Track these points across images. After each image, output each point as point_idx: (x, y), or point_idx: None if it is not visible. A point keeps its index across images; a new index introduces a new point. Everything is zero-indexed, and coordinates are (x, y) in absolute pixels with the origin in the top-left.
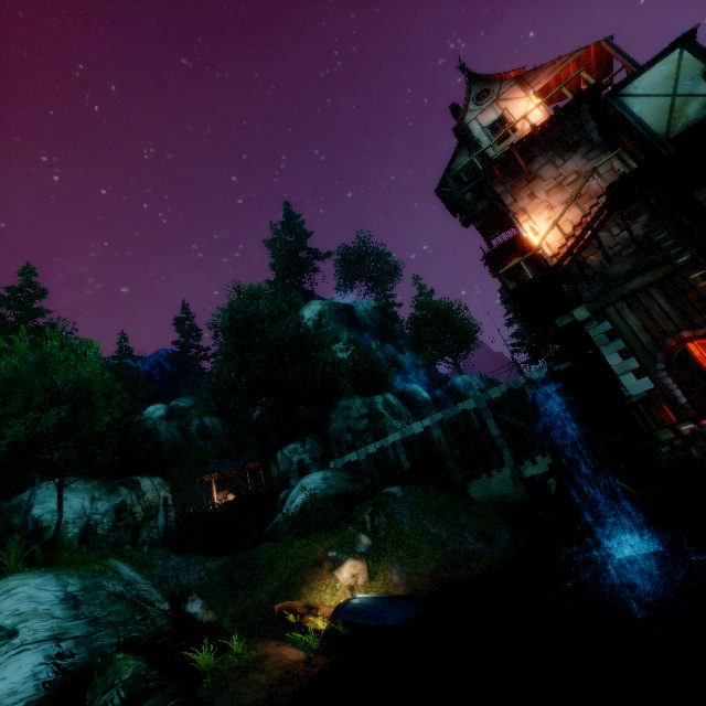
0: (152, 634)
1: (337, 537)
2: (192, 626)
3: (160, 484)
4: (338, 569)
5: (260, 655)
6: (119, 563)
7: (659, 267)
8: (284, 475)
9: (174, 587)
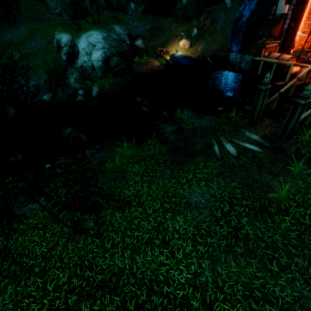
0: (123, 51)
1: (187, 26)
2: (136, 49)
3: None
4: (179, 41)
5: (149, 62)
6: (116, 26)
7: None
8: None
9: (135, 34)
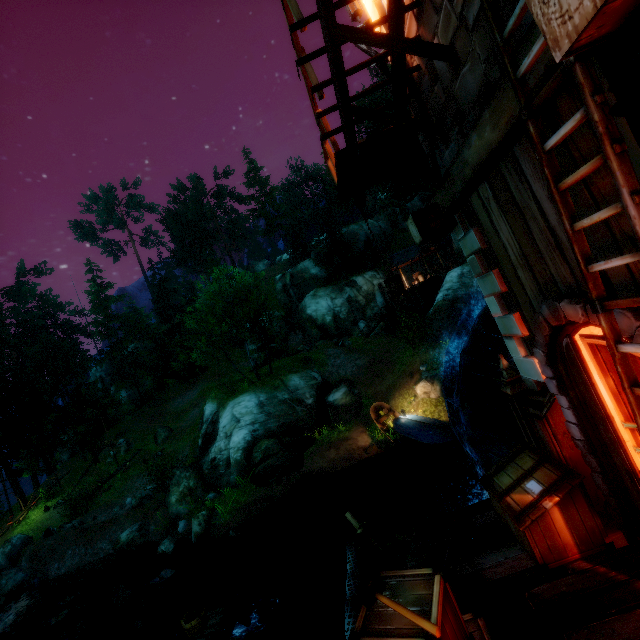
0: (294, 421)
1: (432, 352)
2: (328, 409)
3: (371, 277)
4: (415, 386)
5: (347, 437)
6: (295, 375)
7: (498, 91)
8: (459, 253)
9: (337, 378)
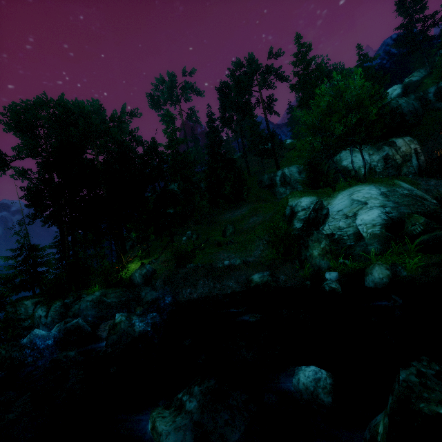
0: (429, 211)
1: None
2: None
3: (409, 141)
4: None
5: None
6: (400, 182)
7: None
8: None
9: (436, 194)
